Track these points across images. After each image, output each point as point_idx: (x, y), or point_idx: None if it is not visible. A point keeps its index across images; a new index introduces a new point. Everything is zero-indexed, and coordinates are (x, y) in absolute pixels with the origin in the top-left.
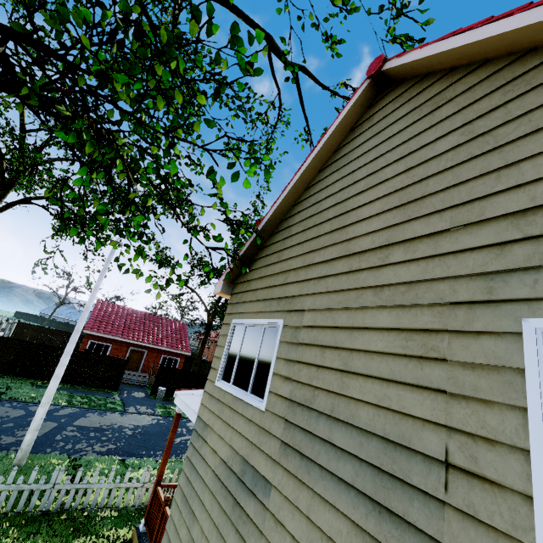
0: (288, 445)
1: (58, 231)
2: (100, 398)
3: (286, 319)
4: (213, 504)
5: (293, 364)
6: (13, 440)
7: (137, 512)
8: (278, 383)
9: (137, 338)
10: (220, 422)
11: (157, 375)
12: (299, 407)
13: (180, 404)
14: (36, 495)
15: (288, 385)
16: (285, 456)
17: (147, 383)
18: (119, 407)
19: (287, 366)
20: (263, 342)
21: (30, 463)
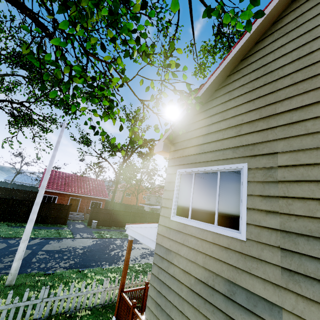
0: (295, 272)
1: (12, 124)
2: (56, 230)
3: (250, 163)
4: (197, 316)
5: (276, 199)
6: (1, 266)
7: (103, 309)
8: (258, 217)
9: (74, 191)
10: (185, 248)
11: (90, 213)
12: (301, 237)
13: (133, 234)
14: (29, 309)
15: (274, 218)
16: (294, 282)
17: (83, 218)
18: (69, 235)
19: (266, 202)
20: (221, 184)
21: (18, 282)
